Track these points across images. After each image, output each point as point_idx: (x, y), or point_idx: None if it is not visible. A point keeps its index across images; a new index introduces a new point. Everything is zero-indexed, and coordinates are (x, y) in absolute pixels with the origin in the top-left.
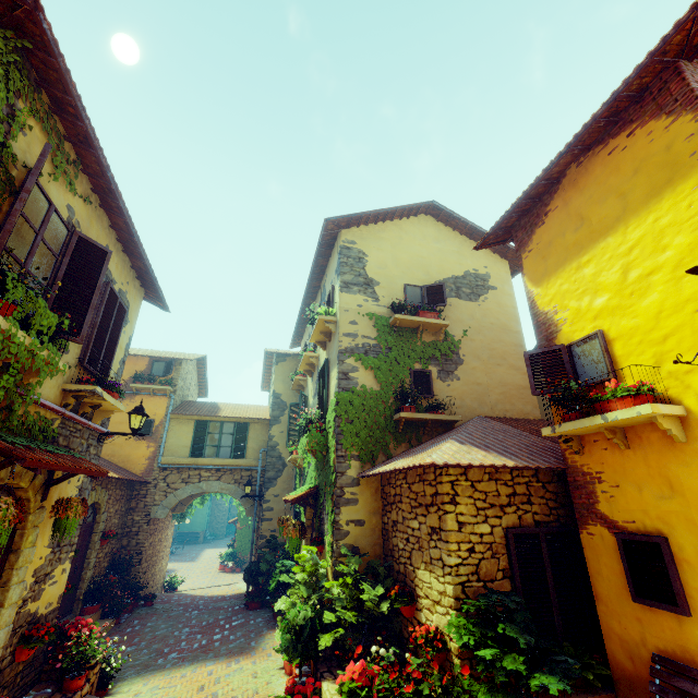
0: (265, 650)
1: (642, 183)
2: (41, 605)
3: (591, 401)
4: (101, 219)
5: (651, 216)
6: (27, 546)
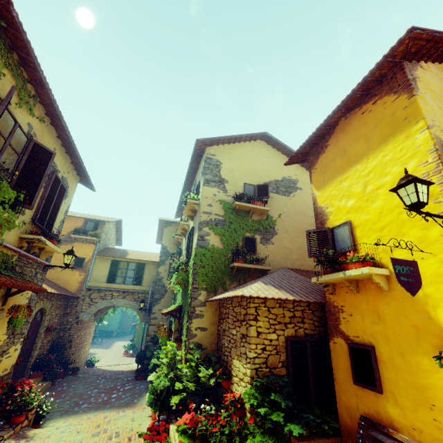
0: (142, 405)
1: (378, 133)
2: None
3: (339, 263)
4: (51, 132)
5: (381, 154)
6: None
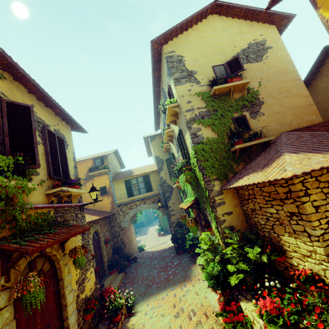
0: (195, 277)
1: None
2: (87, 292)
3: None
4: (20, 89)
5: None
6: (66, 275)
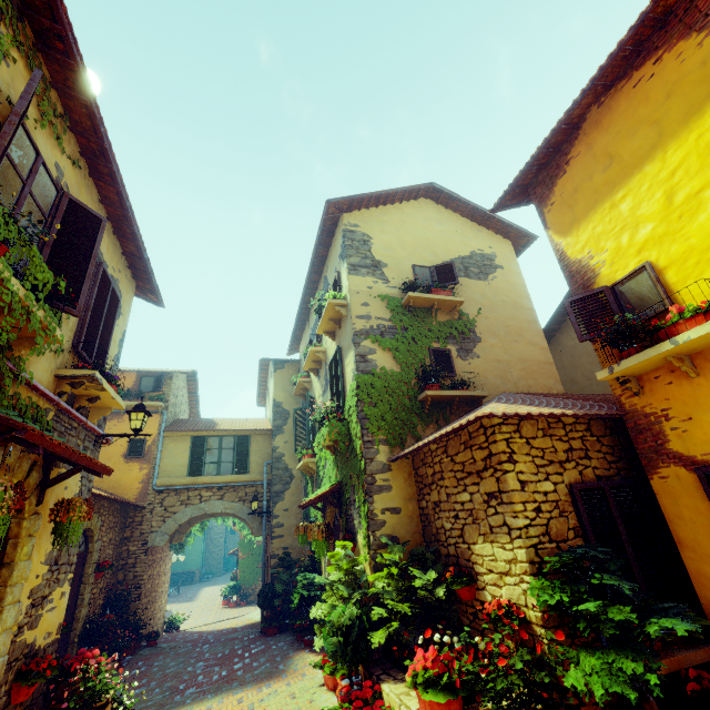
0: (297, 671)
1: (678, 105)
2: (39, 635)
3: (652, 332)
4: (91, 191)
5: (693, 134)
6: (22, 559)
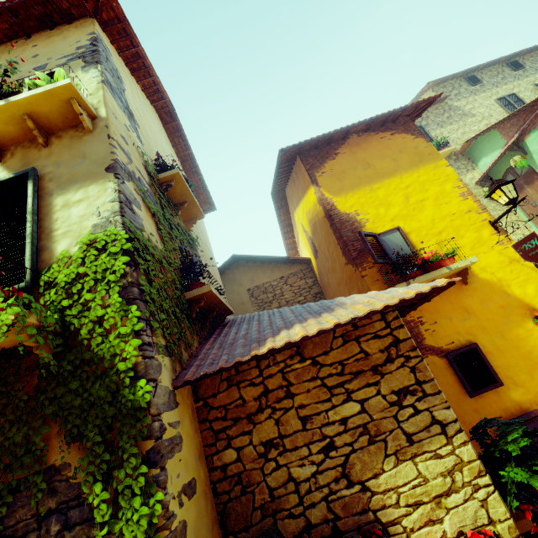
0: None
1: (406, 158)
2: None
3: (424, 263)
4: None
5: (415, 174)
6: None
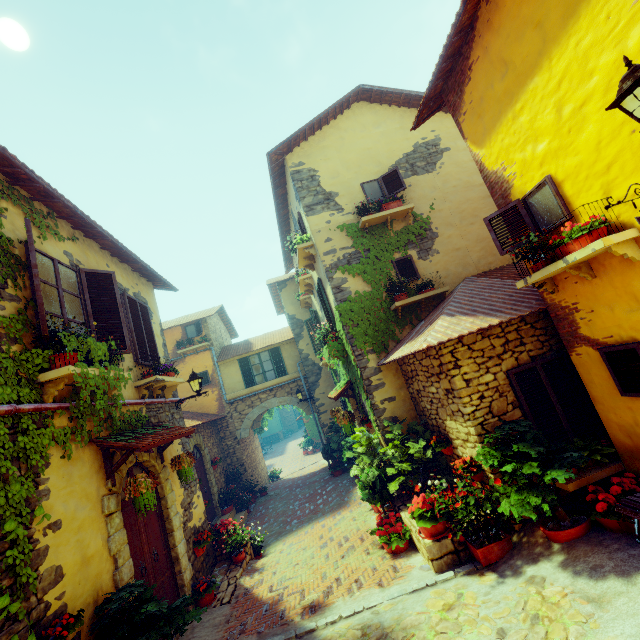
0: (356, 501)
1: (556, 5)
2: (196, 521)
3: (552, 248)
4: (92, 247)
5: (572, 41)
6: (169, 493)
